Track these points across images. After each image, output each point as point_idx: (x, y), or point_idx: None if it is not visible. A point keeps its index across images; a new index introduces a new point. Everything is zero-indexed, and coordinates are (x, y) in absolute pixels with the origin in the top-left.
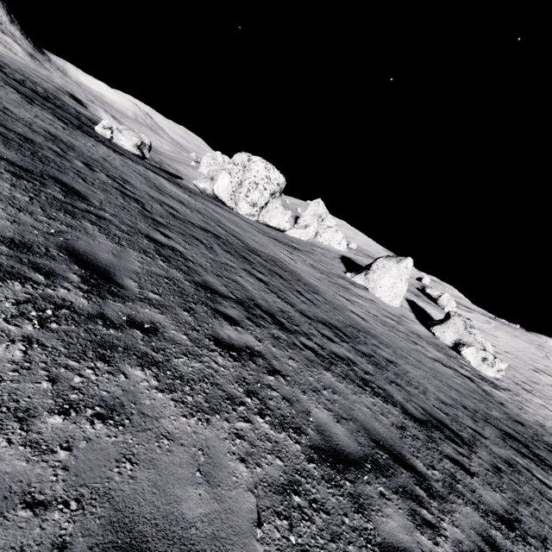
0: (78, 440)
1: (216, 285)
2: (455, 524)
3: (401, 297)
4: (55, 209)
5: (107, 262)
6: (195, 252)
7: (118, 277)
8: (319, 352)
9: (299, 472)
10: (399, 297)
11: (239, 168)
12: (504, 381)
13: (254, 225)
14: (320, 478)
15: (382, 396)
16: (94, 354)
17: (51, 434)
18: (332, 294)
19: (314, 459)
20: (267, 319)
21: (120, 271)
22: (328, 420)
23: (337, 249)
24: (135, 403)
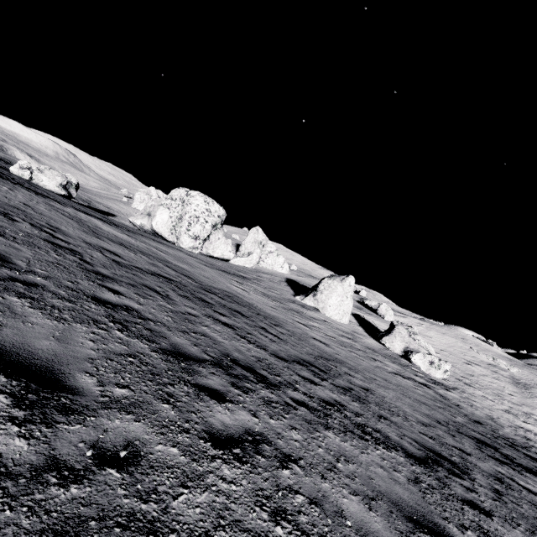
0: None
1: (187, 347)
2: None
3: (349, 313)
4: None
5: (48, 355)
6: (152, 306)
7: (68, 375)
8: (311, 404)
9: None
10: (348, 313)
11: (178, 203)
12: (450, 380)
13: (200, 258)
14: None
15: (382, 441)
16: None
17: None
18: (291, 322)
19: None
20: (250, 377)
21: (68, 364)
22: (361, 512)
23: (281, 273)
24: None
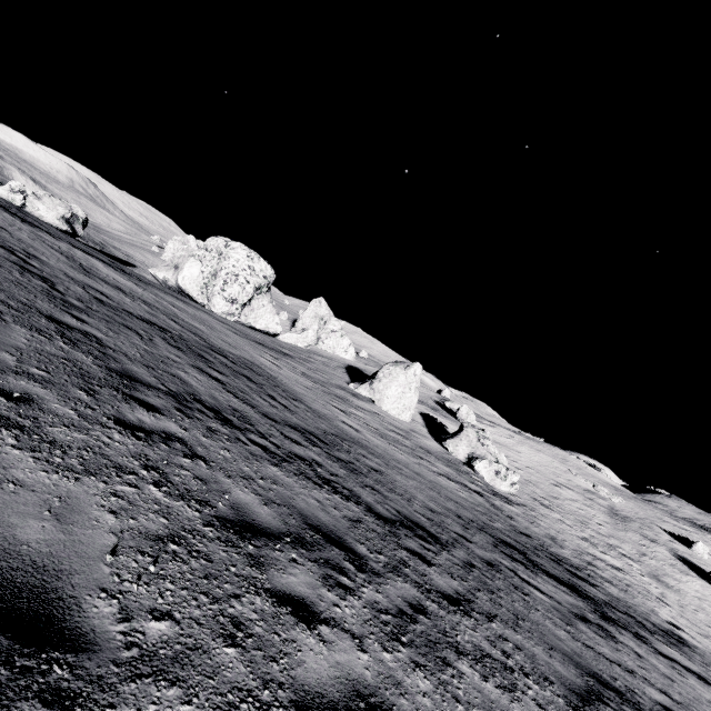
0: None
1: (142, 375)
2: (380, 592)
3: (411, 409)
4: None
5: None
6: (122, 341)
7: None
8: (272, 450)
9: (188, 530)
10: (409, 409)
11: (213, 255)
12: (521, 497)
13: (232, 326)
14: (214, 538)
15: (345, 495)
16: None
17: None
18: (322, 404)
19: (214, 525)
20: (208, 414)
21: None
22: (252, 501)
23: (344, 358)
24: None
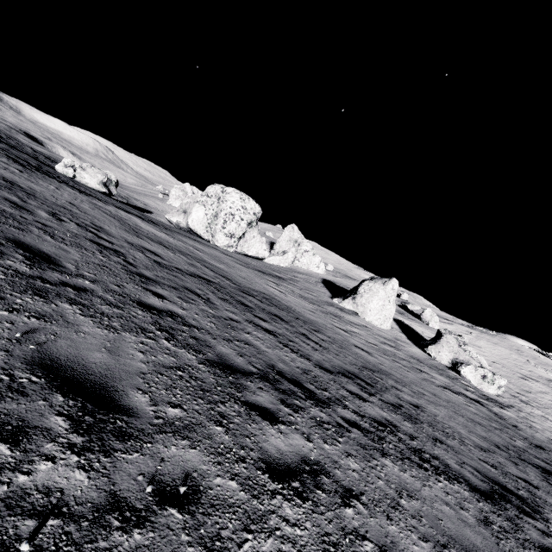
0: None
1: (232, 358)
2: None
3: (391, 318)
4: (19, 291)
5: (101, 369)
6: (195, 311)
7: (121, 393)
8: (363, 425)
9: None
10: (389, 319)
11: (213, 200)
12: (504, 396)
13: (235, 257)
14: None
15: (442, 471)
16: None
17: None
18: (331, 328)
19: None
20: (298, 393)
21: (121, 379)
22: None
23: (317, 273)
24: None
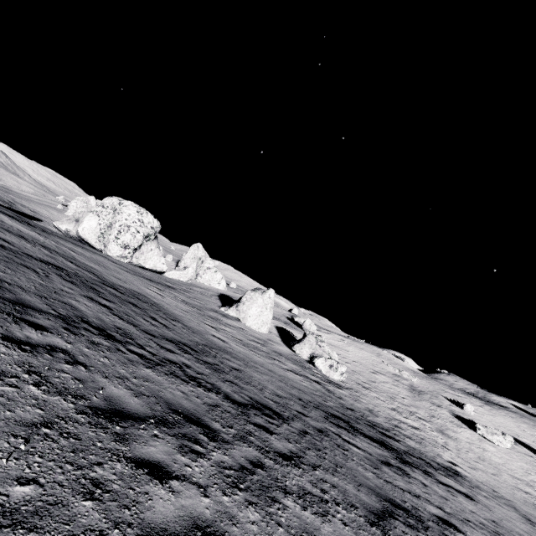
0: None
1: (35, 303)
2: (227, 454)
3: (268, 323)
4: None
5: None
6: (18, 277)
7: None
8: (148, 357)
9: (61, 418)
10: (266, 323)
11: (109, 211)
12: (349, 383)
13: (124, 266)
14: (85, 422)
15: (207, 387)
16: None
17: None
18: (196, 322)
19: (87, 413)
20: (93, 331)
21: None
22: (124, 395)
23: (217, 288)
24: None
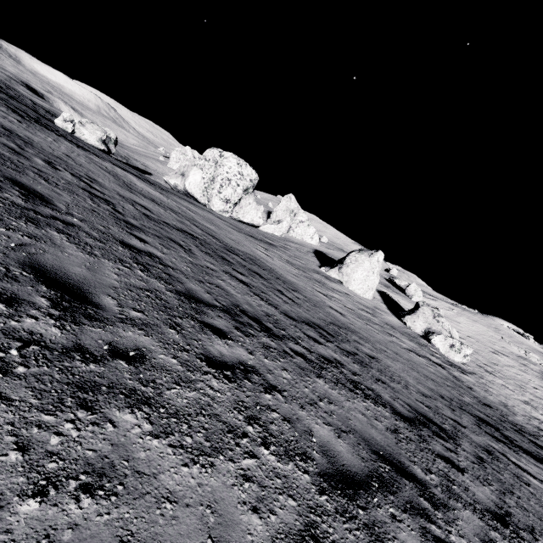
0: (60, 530)
1: (200, 293)
2: (461, 534)
3: (373, 289)
4: (14, 217)
5: (80, 278)
6: (174, 256)
7: (94, 295)
8: (309, 357)
9: (313, 509)
10: (372, 289)
11: (211, 164)
12: (470, 365)
13: (229, 222)
14: (334, 512)
15: (372, 397)
16: (73, 401)
17: (24, 529)
18: (310, 290)
19: (324, 489)
20: (255, 326)
21: (95, 287)
22: (329, 437)
23: (310, 243)
24: (128, 459)
